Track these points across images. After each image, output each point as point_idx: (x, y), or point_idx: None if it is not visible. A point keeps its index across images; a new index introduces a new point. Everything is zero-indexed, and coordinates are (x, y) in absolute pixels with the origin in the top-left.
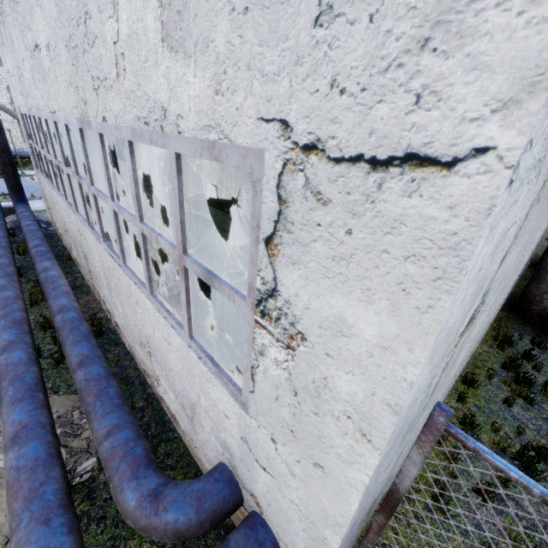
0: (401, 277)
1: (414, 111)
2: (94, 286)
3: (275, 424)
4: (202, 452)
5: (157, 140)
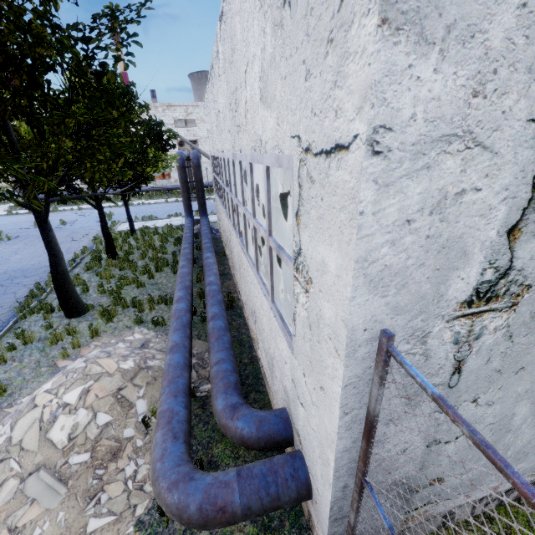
0: (340, 223)
1: (335, 120)
2: (234, 274)
3: (304, 359)
4: (276, 402)
5: (259, 160)
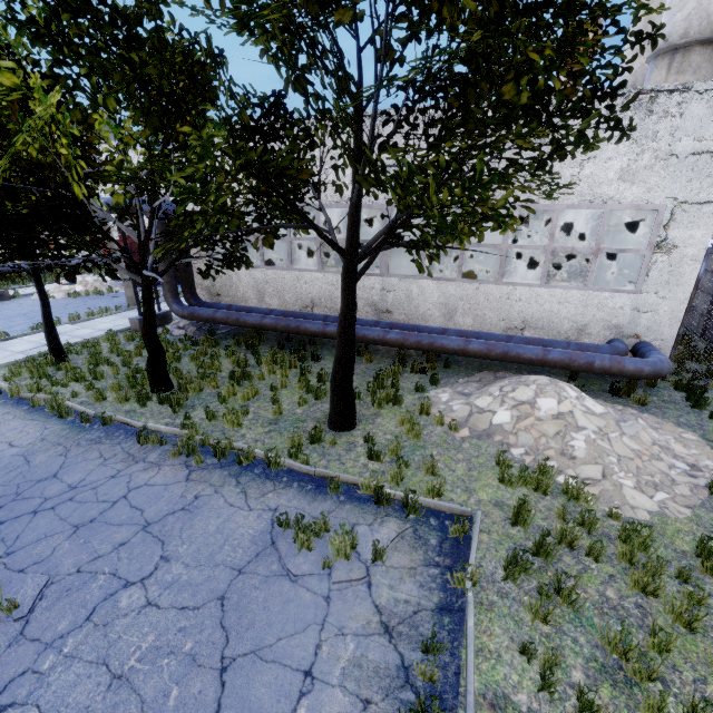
0: (706, 222)
1: (708, 195)
2: None
3: (658, 285)
4: None
5: (595, 208)
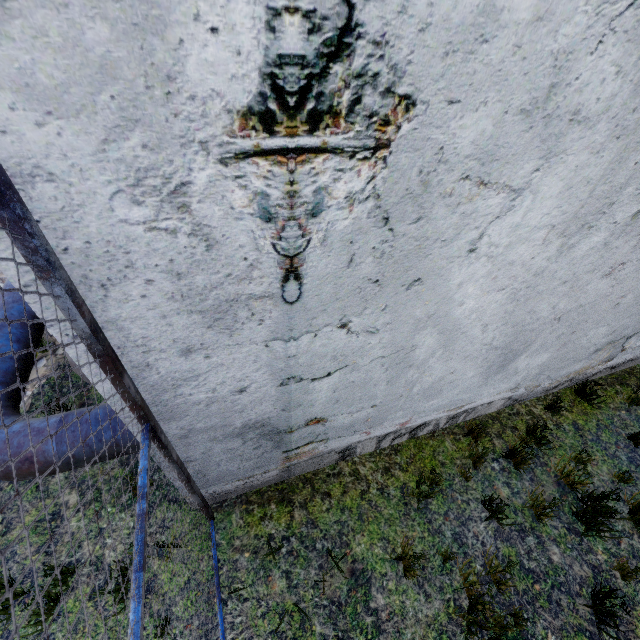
0: None
1: None
2: None
3: None
4: None
5: None
